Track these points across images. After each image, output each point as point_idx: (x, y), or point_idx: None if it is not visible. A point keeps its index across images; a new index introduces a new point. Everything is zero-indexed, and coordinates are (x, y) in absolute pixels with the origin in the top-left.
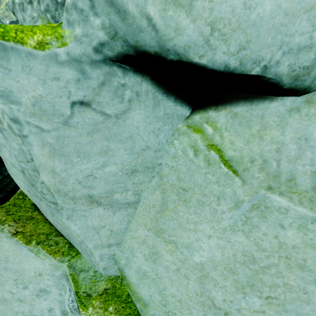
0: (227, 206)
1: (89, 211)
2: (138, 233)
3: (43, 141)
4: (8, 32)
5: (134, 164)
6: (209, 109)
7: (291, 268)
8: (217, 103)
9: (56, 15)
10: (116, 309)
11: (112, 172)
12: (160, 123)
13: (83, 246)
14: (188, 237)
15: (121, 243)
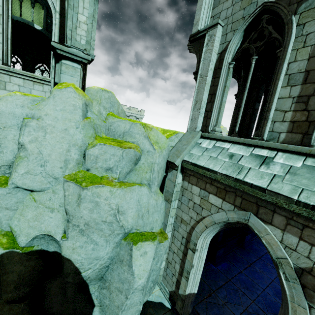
0: (34, 207)
1: (5, 211)
2: (16, 216)
3: (0, 198)
4: (0, 186)
5: (17, 201)
6: (34, 192)
7: (41, 215)
8: (35, 191)
9: (5, 174)
10: (7, 237)
11: (12, 203)
12: (24, 194)
13: (1, 220)
14: (27, 214)
15: (12, 219)
